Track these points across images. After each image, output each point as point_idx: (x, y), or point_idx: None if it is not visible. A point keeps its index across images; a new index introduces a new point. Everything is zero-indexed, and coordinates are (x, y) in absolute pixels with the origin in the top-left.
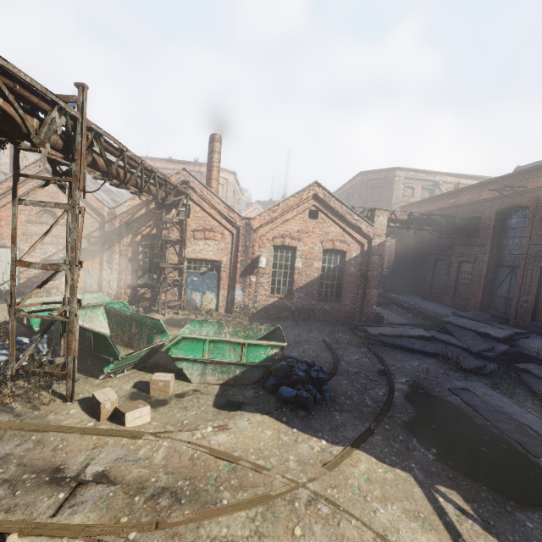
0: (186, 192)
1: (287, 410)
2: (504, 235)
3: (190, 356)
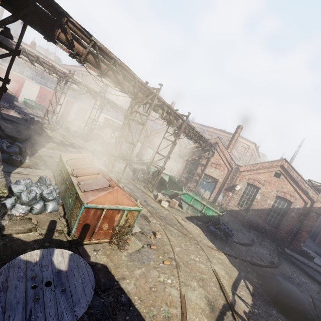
0: (215, 147)
1: (208, 233)
2: None
3: (186, 200)
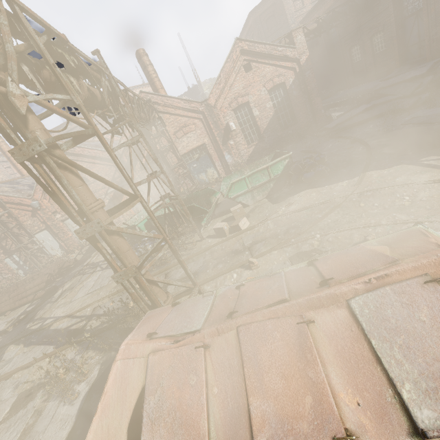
0: (154, 108)
1: (314, 183)
2: None
3: (241, 192)
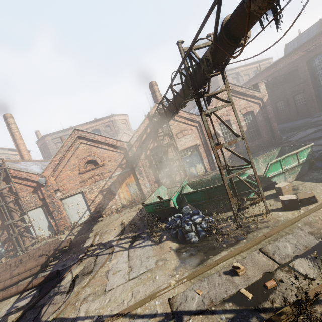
0: None
1: None
2: (314, 72)
3: (276, 172)
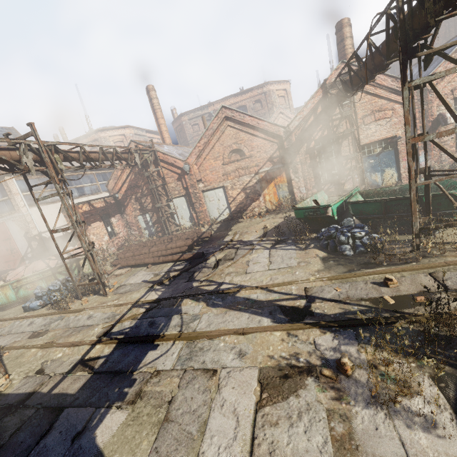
0: None
1: None
2: None
3: None
